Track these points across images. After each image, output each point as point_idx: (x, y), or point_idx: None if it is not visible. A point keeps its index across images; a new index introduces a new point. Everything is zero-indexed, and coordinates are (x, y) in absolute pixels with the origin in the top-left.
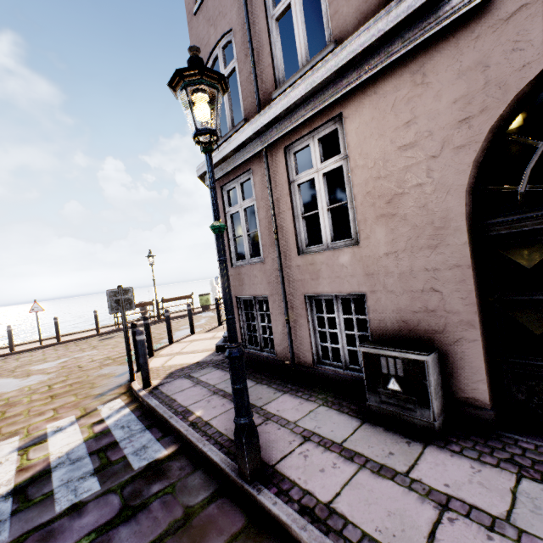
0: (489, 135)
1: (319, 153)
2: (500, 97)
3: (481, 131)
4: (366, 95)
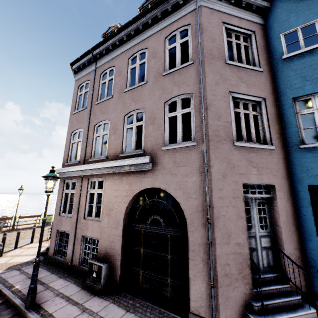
0: (131, 201)
1: (98, 185)
2: (132, 194)
3: (128, 200)
4: (111, 176)
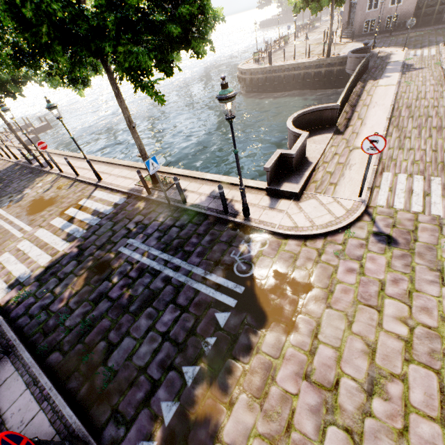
0: None
1: None
2: None
3: None
4: None
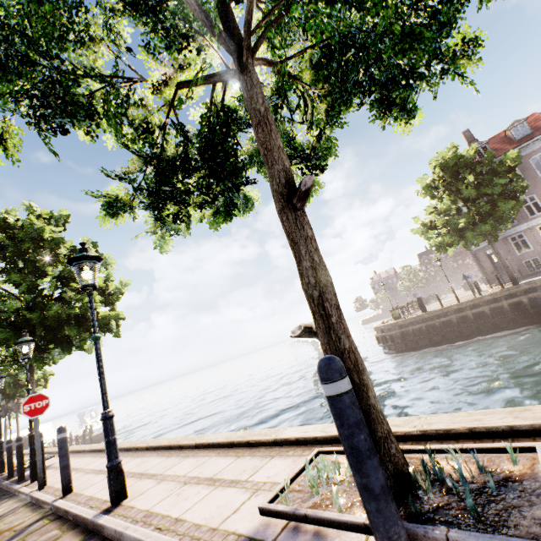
0: None
1: None
2: None
3: None
4: None
